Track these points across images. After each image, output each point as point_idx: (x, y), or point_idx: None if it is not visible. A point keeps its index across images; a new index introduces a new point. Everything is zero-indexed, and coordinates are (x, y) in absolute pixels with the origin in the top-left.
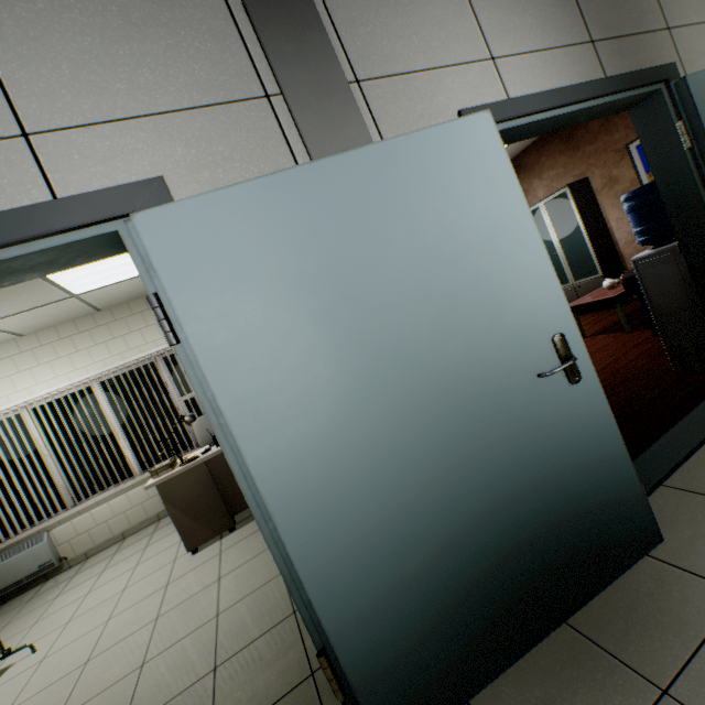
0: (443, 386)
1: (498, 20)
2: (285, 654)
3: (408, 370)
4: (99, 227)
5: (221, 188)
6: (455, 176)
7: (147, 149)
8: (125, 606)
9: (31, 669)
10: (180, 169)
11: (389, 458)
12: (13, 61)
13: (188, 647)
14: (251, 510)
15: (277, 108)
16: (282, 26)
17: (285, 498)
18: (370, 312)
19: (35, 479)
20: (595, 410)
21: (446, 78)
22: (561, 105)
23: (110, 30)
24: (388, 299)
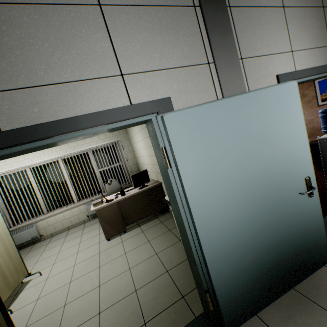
0: (264, 194)
1: (296, 33)
2: (168, 288)
3: (253, 187)
4: (145, 117)
5: (196, 106)
6: (280, 108)
7: (164, 84)
8: (80, 260)
9: (42, 282)
10: (175, 93)
11: (242, 221)
12: (119, 41)
13: (120, 280)
14: (188, 236)
15: (211, 69)
16: (217, 32)
17: (205, 233)
18: (243, 162)
19: (32, 200)
20: (315, 208)
21: (274, 59)
22: (314, 74)
23: (154, 29)
24: (250, 157)
